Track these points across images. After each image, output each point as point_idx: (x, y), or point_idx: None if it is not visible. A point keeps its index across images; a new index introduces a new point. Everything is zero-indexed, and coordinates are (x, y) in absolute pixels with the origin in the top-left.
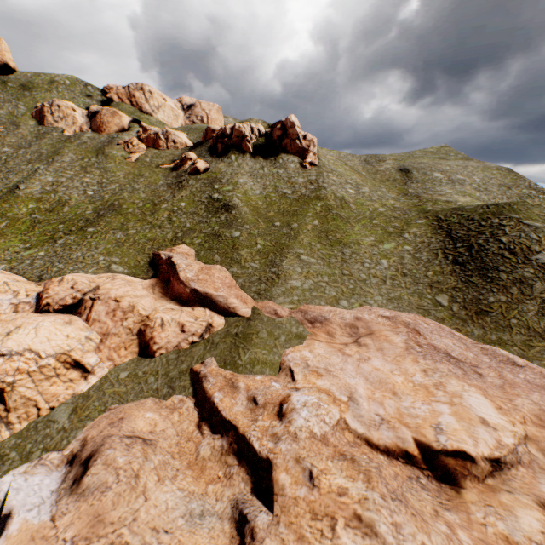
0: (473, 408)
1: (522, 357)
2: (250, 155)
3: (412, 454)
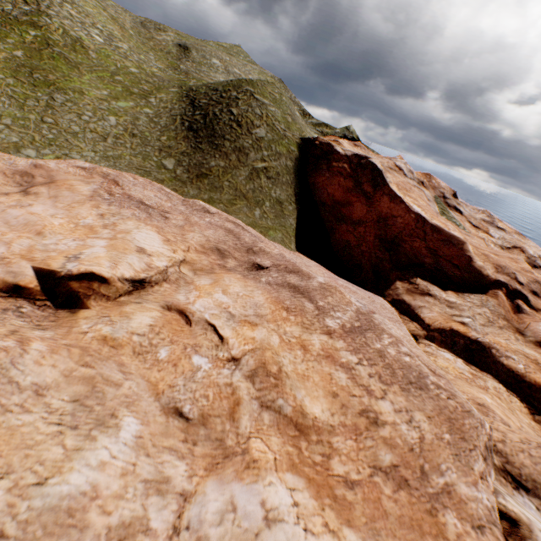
0: (137, 241)
1: (225, 212)
2: None
3: (25, 287)
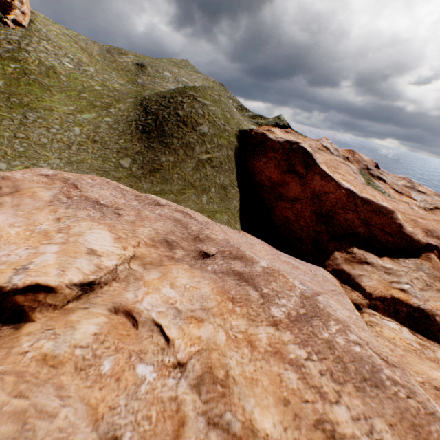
0: (88, 242)
1: (175, 201)
2: None
3: None
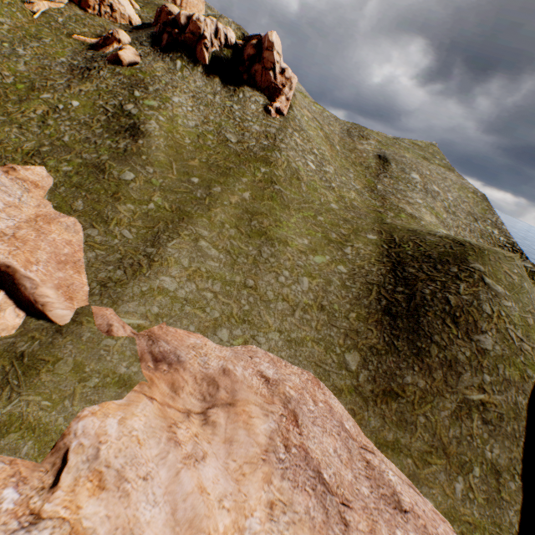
0: None
1: (412, 477)
2: (204, 68)
3: None
